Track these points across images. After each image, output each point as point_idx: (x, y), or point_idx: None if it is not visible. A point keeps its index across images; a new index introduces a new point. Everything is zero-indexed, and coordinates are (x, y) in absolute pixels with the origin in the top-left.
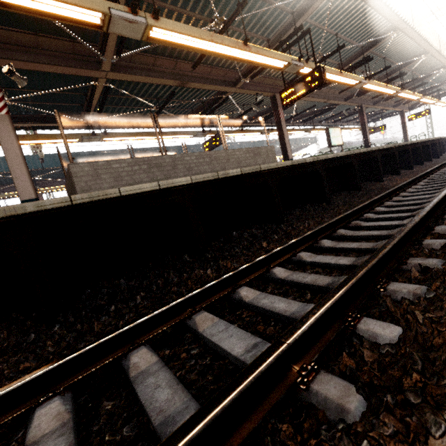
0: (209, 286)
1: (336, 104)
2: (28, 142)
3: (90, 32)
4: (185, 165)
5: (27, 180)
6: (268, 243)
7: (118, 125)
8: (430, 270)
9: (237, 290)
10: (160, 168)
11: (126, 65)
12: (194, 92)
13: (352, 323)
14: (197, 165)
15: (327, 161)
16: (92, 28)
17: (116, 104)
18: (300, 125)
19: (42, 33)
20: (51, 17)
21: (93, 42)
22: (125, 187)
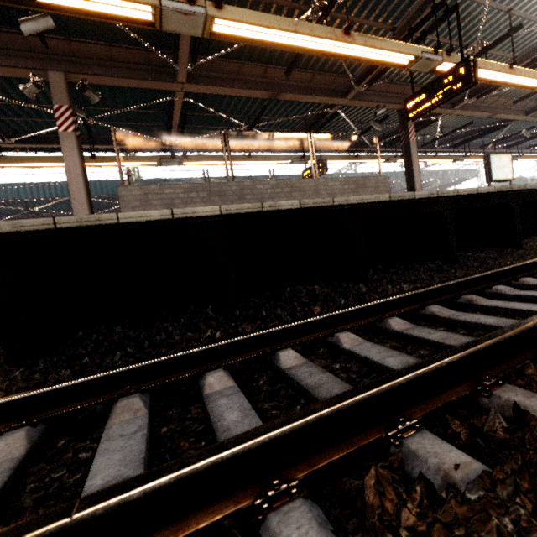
0: (166, 358)
1: (509, 120)
2: (107, 164)
3: (164, 38)
4: (256, 195)
5: (84, 202)
6: (323, 309)
7: (205, 148)
8: (532, 424)
9: (206, 374)
10: (223, 198)
11: (206, 75)
12: (294, 107)
13: (264, 505)
14: (272, 196)
15: (459, 199)
16: (143, 26)
17: (203, 124)
18: (450, 151)
19: (115, 43)
20: (99, 16)
21: (168, 50)
22: (126, 213)
